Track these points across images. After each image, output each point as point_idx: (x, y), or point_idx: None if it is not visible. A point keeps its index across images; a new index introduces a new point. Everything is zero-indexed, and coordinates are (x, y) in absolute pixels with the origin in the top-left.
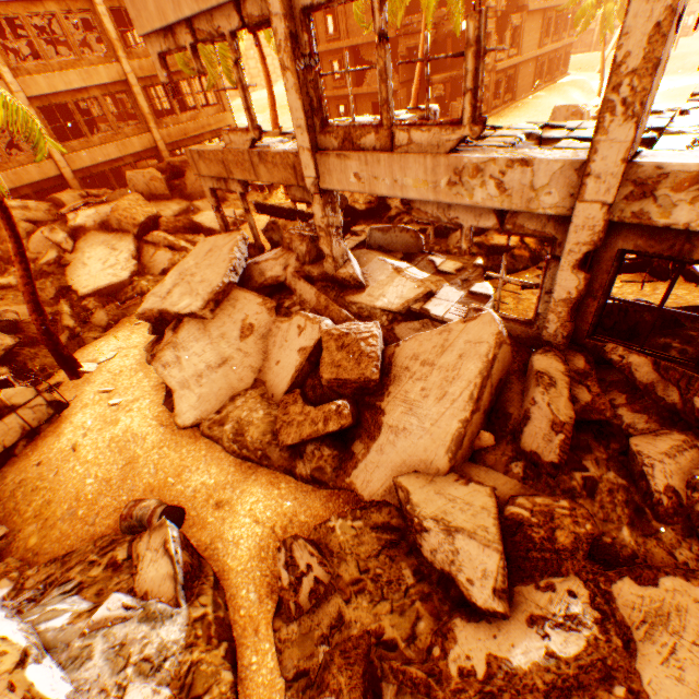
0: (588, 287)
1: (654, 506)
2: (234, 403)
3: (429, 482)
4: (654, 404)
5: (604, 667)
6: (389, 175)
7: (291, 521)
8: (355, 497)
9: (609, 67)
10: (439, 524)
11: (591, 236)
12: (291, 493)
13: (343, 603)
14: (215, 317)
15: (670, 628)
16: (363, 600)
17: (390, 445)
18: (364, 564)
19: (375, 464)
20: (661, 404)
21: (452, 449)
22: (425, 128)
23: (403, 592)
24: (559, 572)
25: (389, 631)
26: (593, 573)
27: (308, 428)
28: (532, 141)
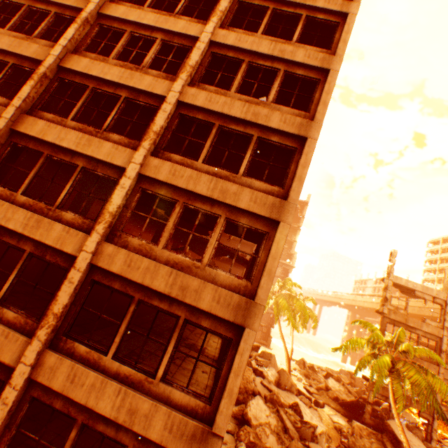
0: None
1: None
2: None
3: None
4: None
5: None
6: None
7: None
8: None
9: None
10: None
11: None
12: None
13: None
14: None
15: None
16: None
17: None
18: None
19: None
20: None
21: None
22: None
23: None
24: None
25: None
26: None
27: None
28: None
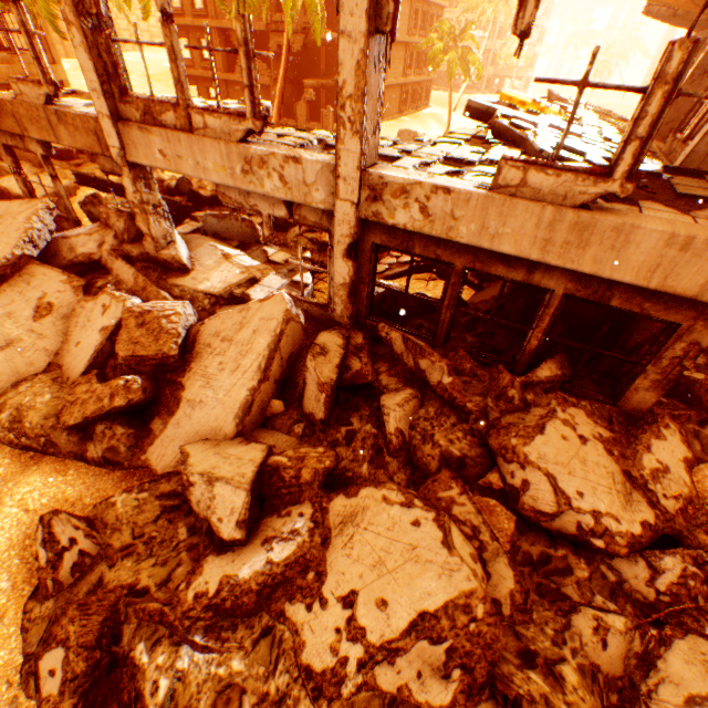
0: (359, 275)
1: (388, 445)
2: (17, 389)
3: (214, 446)
4: (404, 369)
5: (305, 561)
6: (192, 156)
7: (73, 505)
8: (151, 473)
9: (463, 108)
10: (204, 477)
11: (350, 230)
12: (79, 478)
13: (107, 568)
14: (1, 293)
15: (355, 522)
16: (129, 561)
17: (187, 418)
18: (140, 530)
19: (171, 438)
20: (406, 369)
21: (240, 415)
22: (217, 115)
23: (173, 547)
24: (299, 501)
25: (145, 581)
26: (322, 497)
27: (93, 406)
28: (322, 146)
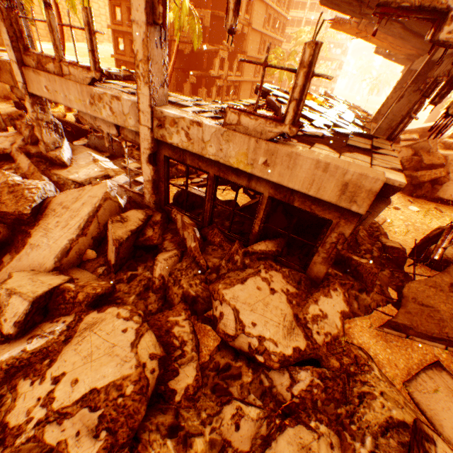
0: (159, 176)
1: (153, 285)
2: None
3: (34, 274)
4: (180, 239)
5: (48, 352)
6: (63, 91)
7: None
8: None
9: None
10: (7, 291)
11: (149, 145)
12: None
13: None
14: None
15: (92, 328)
16: None
17: (27, 255)
18: None
19: (13, 268)
20: (180, 238)
21: (59, 256)
22: (76, 67)
23: None
24: (70, 314)
25: None
26: (84, 311)
27: None
28: None
